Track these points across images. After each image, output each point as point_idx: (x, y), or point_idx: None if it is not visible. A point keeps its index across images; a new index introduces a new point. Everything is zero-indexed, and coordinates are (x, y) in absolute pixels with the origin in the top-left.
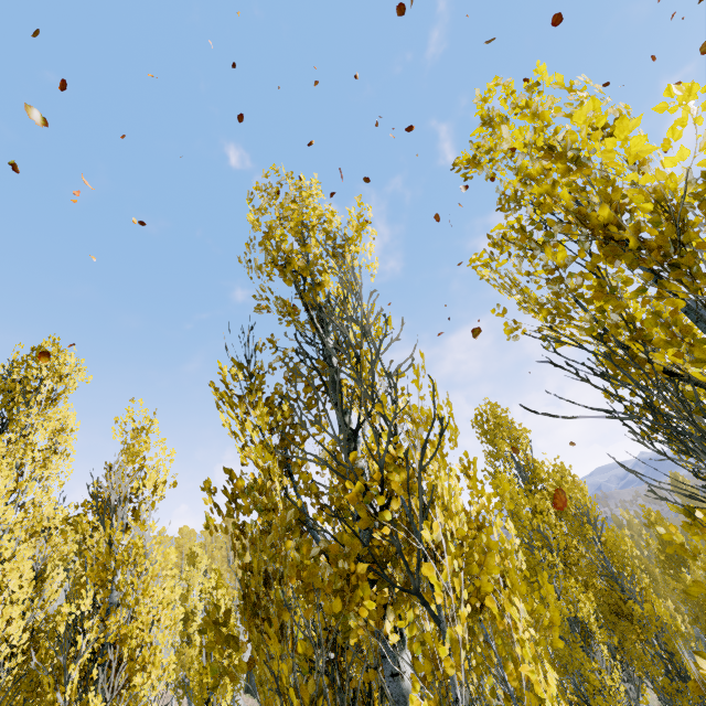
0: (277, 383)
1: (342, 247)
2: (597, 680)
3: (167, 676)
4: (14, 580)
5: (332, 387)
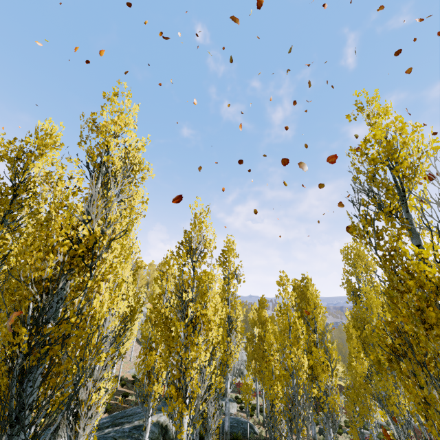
0: (383, 226)
1: (421, 157)
2: (397, 399)
3: (218, 336)
4: (126, 272)
5: (414, 236)
